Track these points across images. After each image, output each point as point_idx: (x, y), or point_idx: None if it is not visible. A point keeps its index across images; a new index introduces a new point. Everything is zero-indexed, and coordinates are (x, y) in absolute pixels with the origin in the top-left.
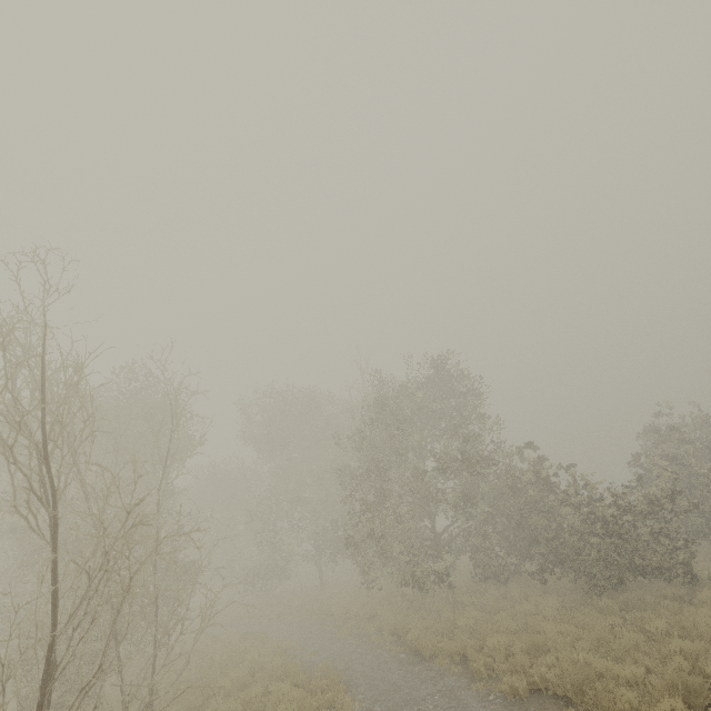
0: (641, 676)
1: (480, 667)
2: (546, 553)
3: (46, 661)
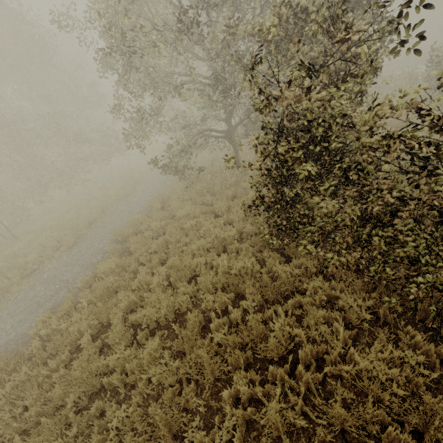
0: (2, 430)
1: (83, 281)
2: None
3: None
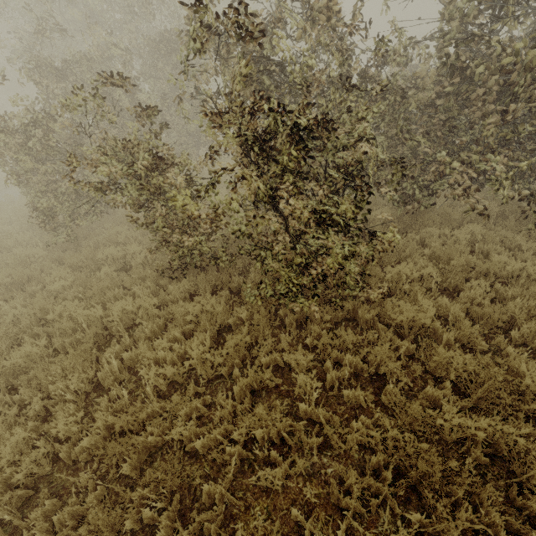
0: None
1: None
2: None
3: None
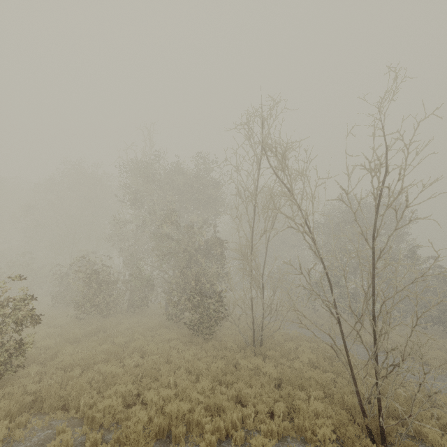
0: None
1: (433, 363)
2: (435, 316)
3: (373, 317)
